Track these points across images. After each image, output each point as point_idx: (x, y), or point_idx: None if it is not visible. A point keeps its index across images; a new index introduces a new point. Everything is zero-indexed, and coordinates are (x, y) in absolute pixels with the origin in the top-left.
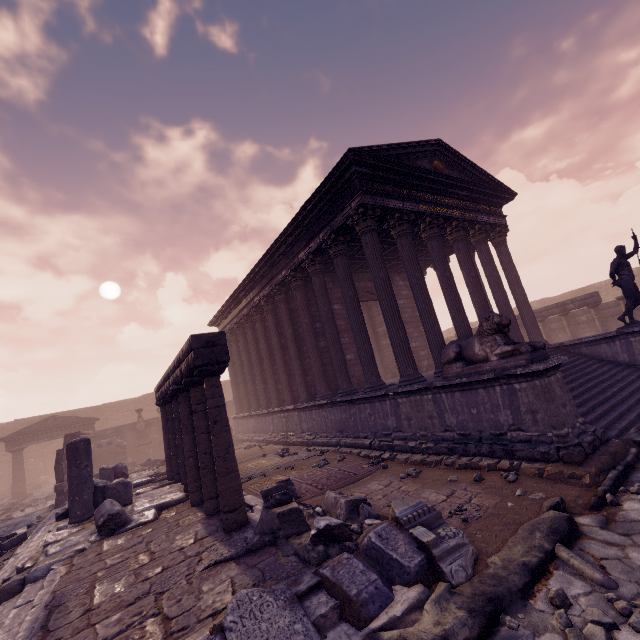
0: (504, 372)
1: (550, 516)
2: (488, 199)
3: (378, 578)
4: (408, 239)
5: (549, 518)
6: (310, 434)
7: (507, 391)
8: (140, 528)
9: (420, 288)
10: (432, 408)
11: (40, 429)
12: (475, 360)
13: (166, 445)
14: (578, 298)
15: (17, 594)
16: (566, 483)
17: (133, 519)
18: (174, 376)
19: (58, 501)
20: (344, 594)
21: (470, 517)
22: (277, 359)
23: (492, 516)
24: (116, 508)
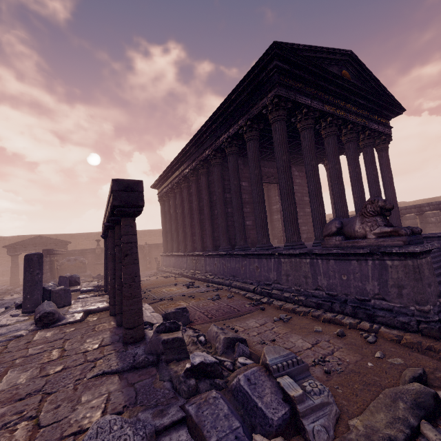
0: (380, 249)
1: (415, 389)
2: (381, 110)
3: (240, 426)
4: (310, 132)
5: (414, 390)
6: (211, 274)
7: (378, 266)
8: (67, 326)
9: (313, 174)
10: (308, 270)
11: (31, 243)
12: (353, 236)
13: (105, 267)
14: (434, 203)
15: None
16: (423, 353)
17: (65, 318)
18: (106, 215)
19: None
20: (203, 439)
21: (332, 370)
22: (195, 217)
23: (353, 373)
24: (51, 308)
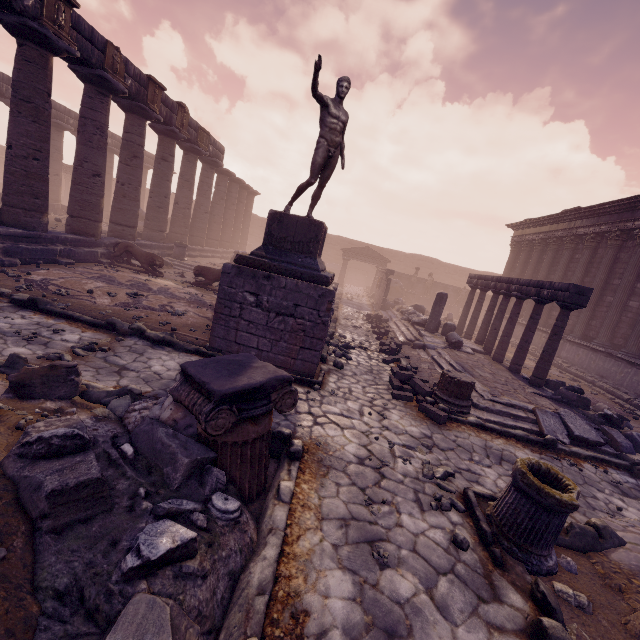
0: None
1: None
2: None
3: (632, 445)
4: None
5: None
6: (565, 362)
7: None
8: (468, 354)
9: None
10: None
11: (359, 252)
12: None
13: (463, 313)
14: None
15: (420, 349)
16: None
17: (462, 348)
18: (522, 288)
19: (382, 307)
20: (613, 438)
21: None
22: None
23: None
24: (461, 339)
